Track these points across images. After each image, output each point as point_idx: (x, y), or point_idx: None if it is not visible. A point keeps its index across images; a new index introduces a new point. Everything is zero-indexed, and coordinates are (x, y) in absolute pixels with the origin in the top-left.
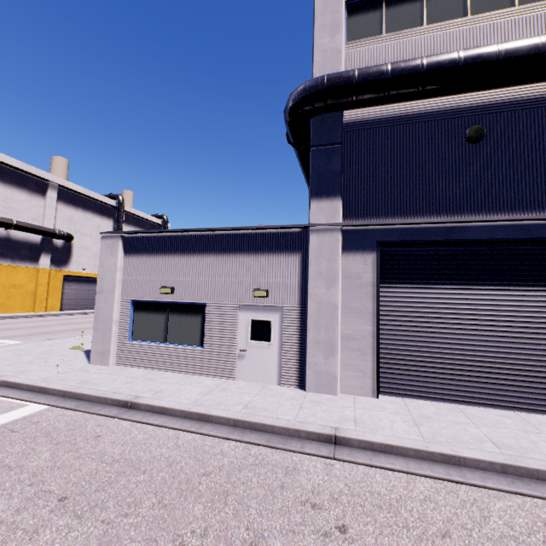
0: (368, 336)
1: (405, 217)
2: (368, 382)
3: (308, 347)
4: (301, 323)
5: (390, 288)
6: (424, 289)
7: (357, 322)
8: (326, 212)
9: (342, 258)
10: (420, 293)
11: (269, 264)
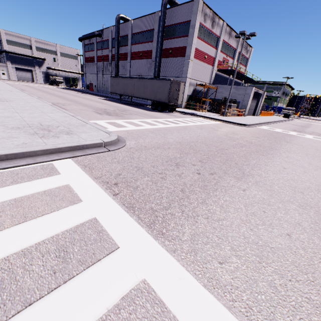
0: (16, 75)
1: (17, 65)
2: (17, 79)
3: (10, 76)
4: (9, 74)
5: (17, 71)
6: (20, 72)
7: (15, 74)
8: (9, 63)
9: (12, 68)
10: (20, 72)
11: (3, 67)
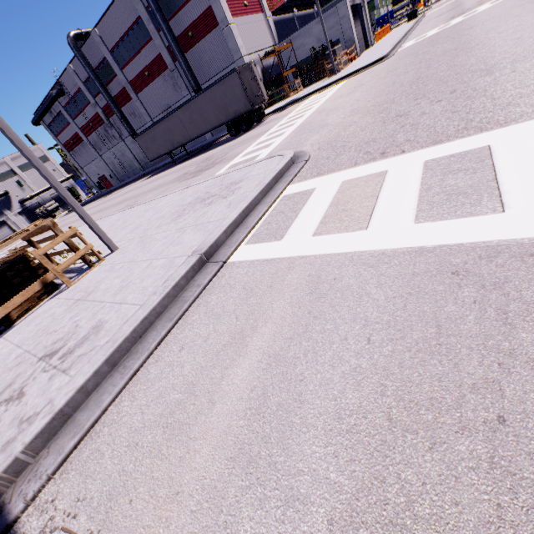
0: None
1: None
2: None
3: None
4: None
5: None
6: None
7: None
8: None
9: None
10: None
11: None
